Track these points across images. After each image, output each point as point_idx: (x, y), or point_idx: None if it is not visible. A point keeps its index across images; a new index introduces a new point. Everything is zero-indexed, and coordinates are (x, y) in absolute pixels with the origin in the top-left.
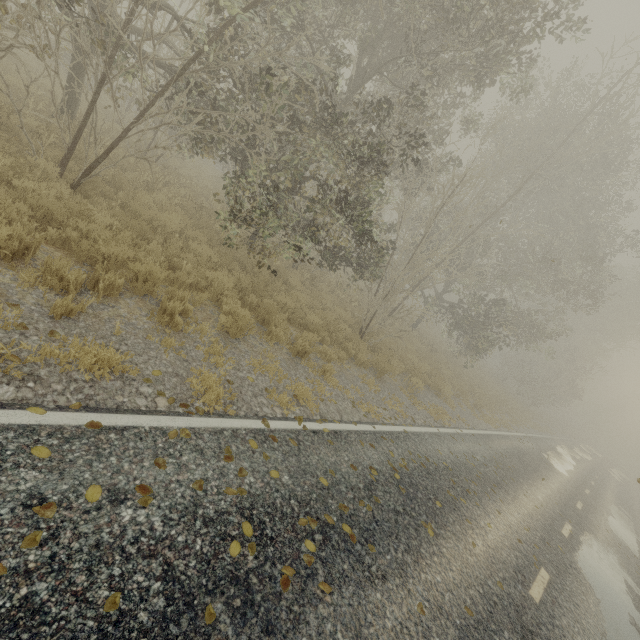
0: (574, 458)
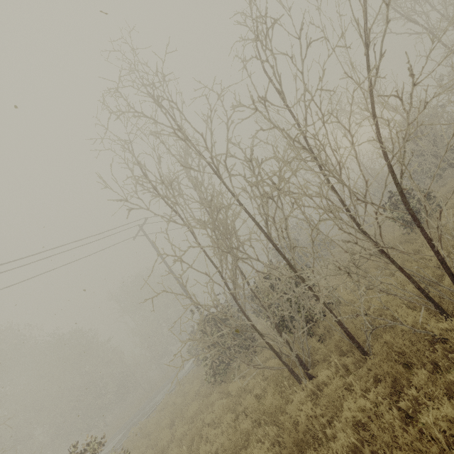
0: None
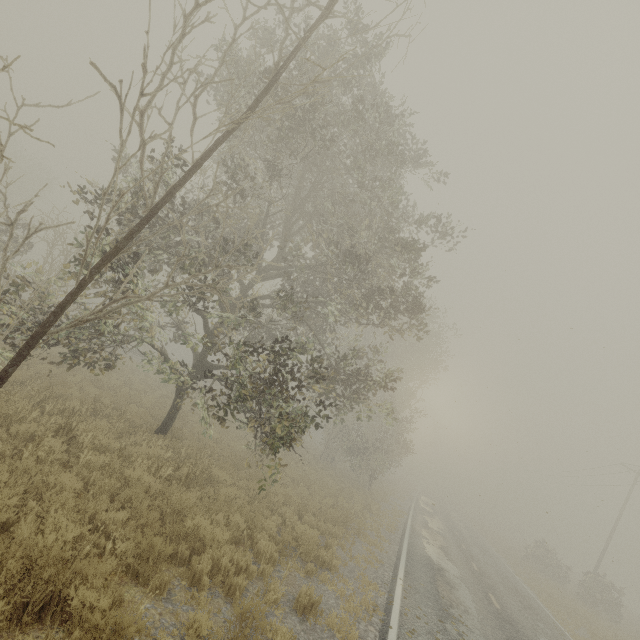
0: (445, 551)
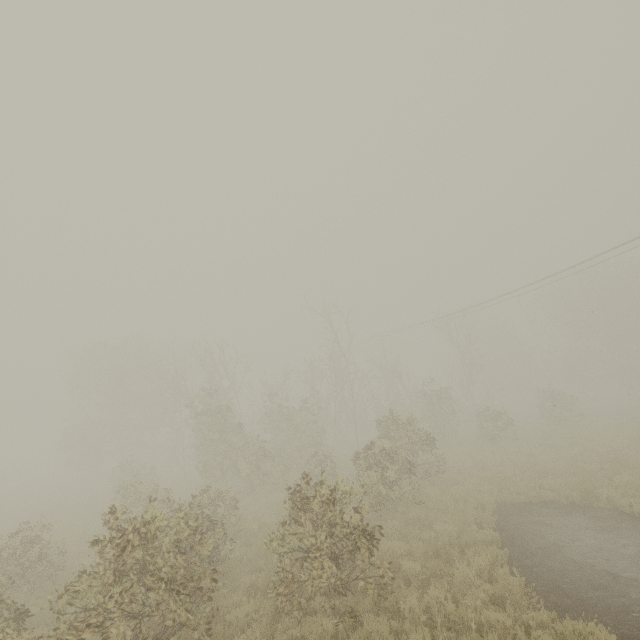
0: None
